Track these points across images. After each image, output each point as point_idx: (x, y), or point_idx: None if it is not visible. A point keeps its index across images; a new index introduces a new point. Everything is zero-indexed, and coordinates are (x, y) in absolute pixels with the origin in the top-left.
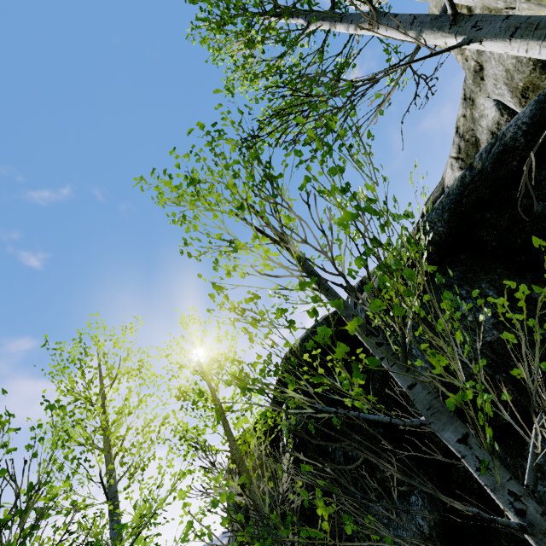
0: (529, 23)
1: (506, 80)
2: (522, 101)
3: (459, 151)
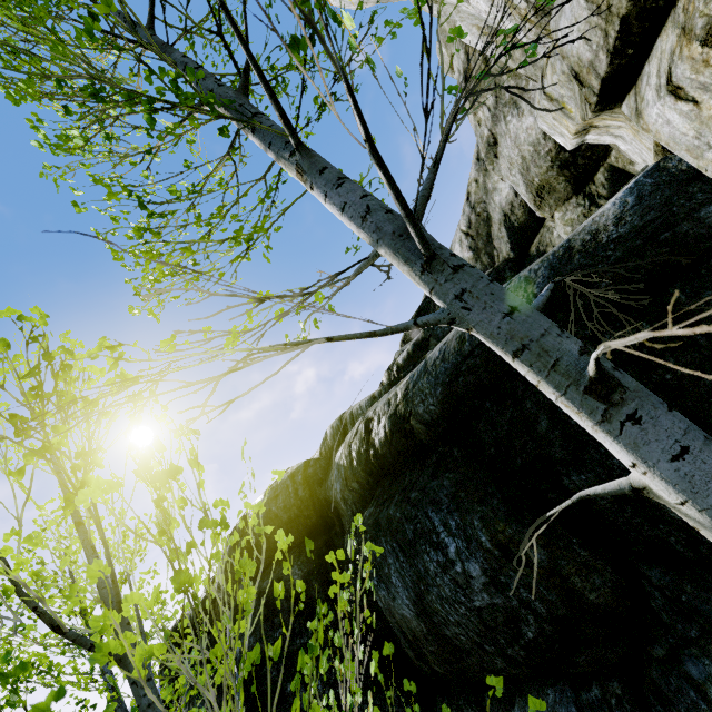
0: (544, 348)
1: (521, 169)
2: (537, 200)
3: (469, 225)
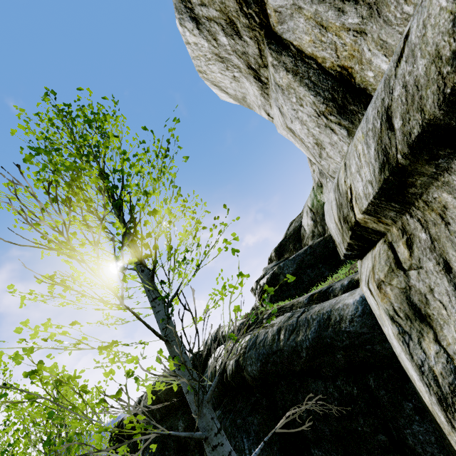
0: None
1: None
2: None
3: (313, 205)
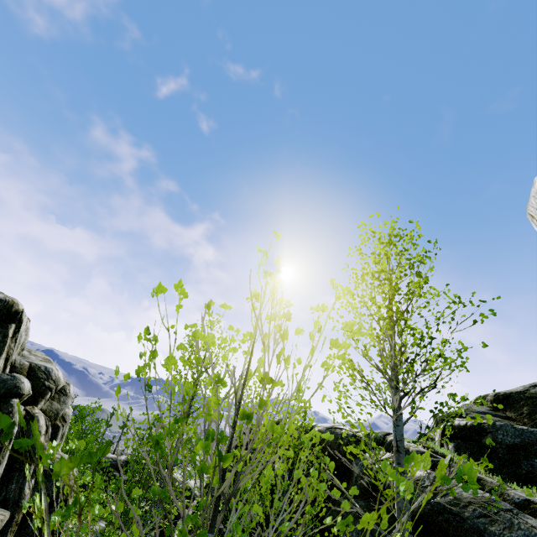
0: None
1: None
2: None
3: None
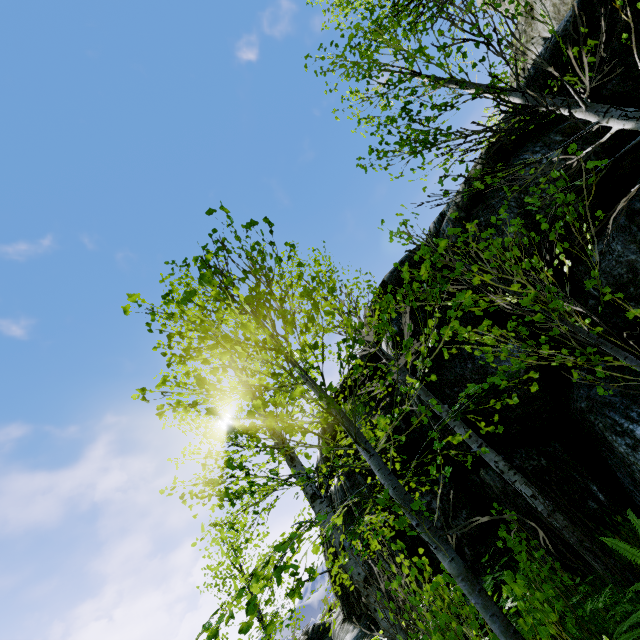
0: None
1: (554, 15)
2: None
3: None
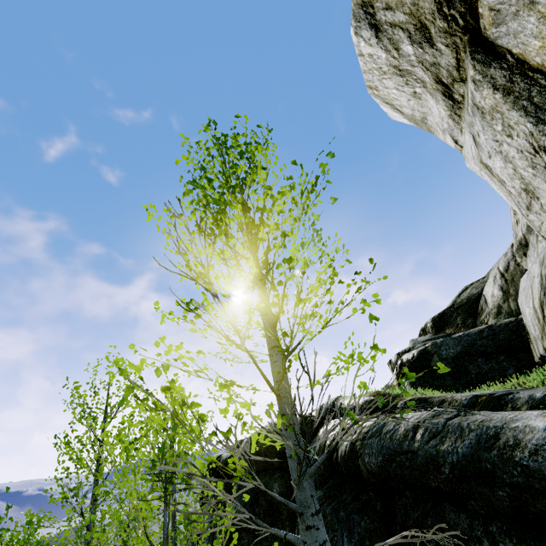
0: None
1: None
2: None
3: (507, 269)
